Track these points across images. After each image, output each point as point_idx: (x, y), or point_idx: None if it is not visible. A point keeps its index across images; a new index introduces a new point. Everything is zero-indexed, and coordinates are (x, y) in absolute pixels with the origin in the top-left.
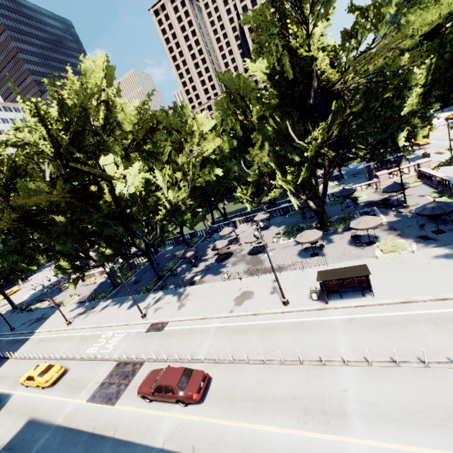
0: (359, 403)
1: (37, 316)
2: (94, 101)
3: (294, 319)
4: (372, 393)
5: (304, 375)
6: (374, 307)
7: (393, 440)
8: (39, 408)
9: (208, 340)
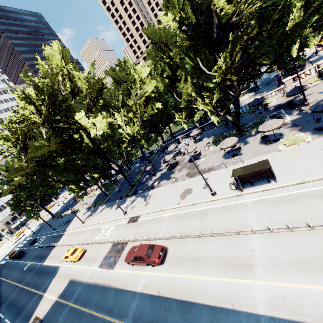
0: (262, 258)
1: (66, 220)
2: (60, 77)
3: (220, 205)
4: (272, 251)
5: (225, 242)
6: (276, 190)
7: (284, 280)
8: (74, 273)
9: (164, 225)
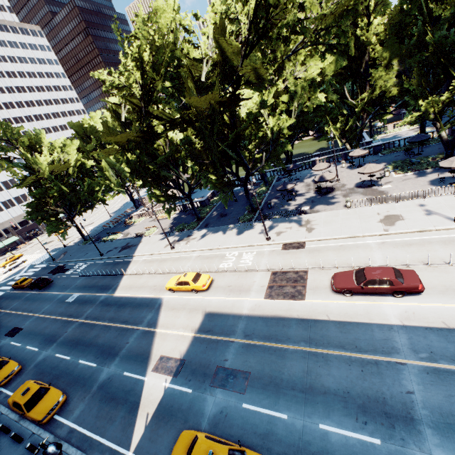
0: None
1: (121, 245)
2: None
3: None
4: None
5: None
6: None
7: None
8: (208, 305)
9: (376, 252)
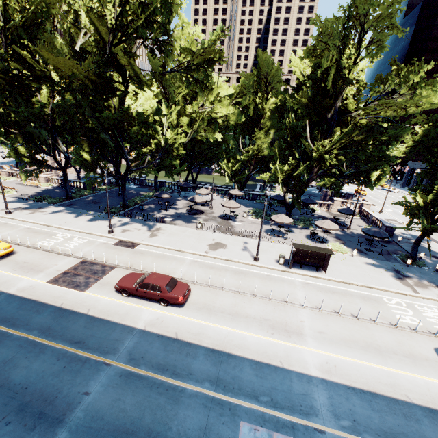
0: (312, 330)
1: None
2: None
3: (263, 272)
4: (321, 326)
5: (271, 307)
6: (323, 280)
7: (334, 352)
8: None
9: (184, 267)
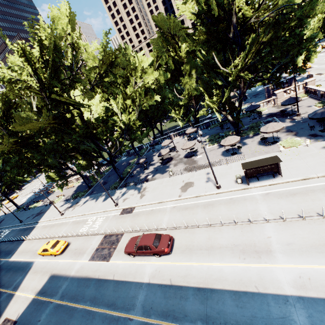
0: (279, 244)
1: (37, 212)
2: (61, 44)
3: (226, 197)
4: (288, 237)
5: (239, 231)
6: (282, 184)
7: (305, 263)
8: (56, 267)
9: (166, 216)
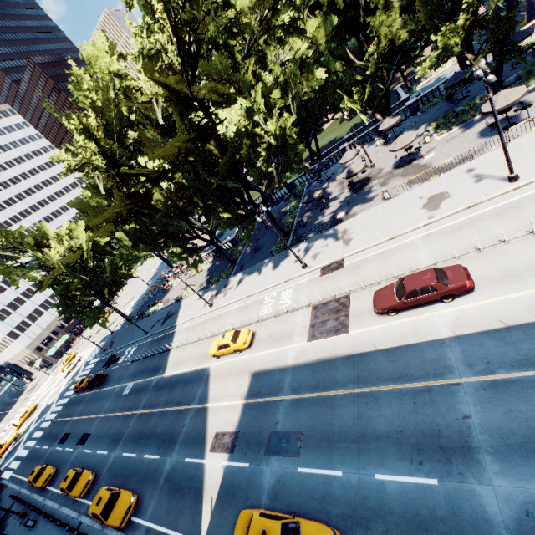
0: None
1: (163, 316)
2: None
3: None
4: None
5: None
6: None
7: None
8: (253, 364)
9: (421, 250)
